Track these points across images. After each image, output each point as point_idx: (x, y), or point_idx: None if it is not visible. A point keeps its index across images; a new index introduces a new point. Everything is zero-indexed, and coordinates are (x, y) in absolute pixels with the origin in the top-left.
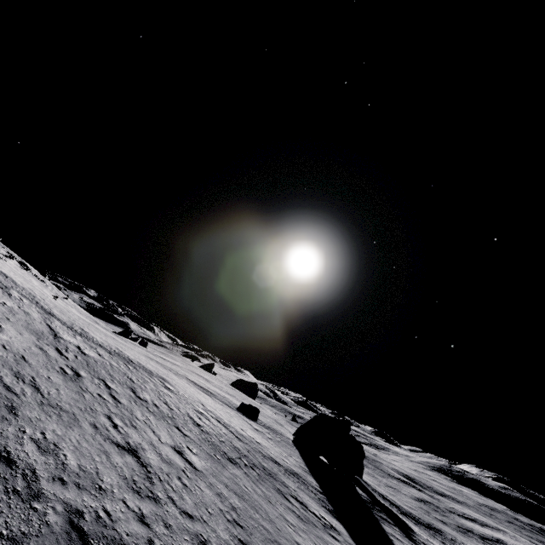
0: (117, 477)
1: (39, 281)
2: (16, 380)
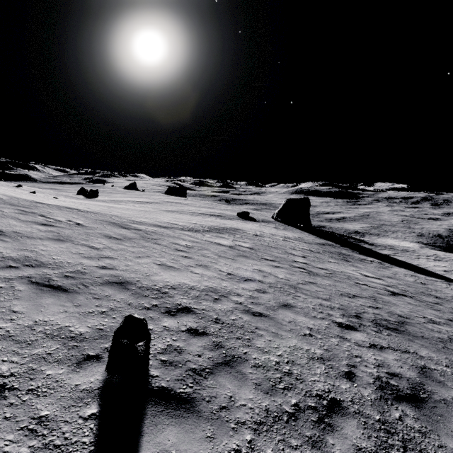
0: (431, 310)
1: None
2: (355, 299)
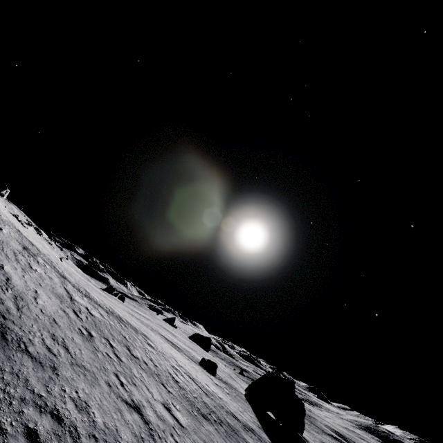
0: (130, 434)
1: (48, 244)
2: (53, 341)
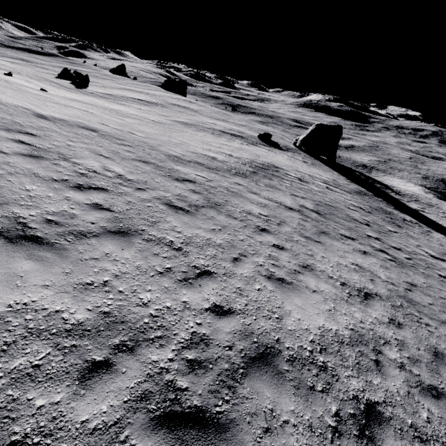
0: None
1: None
2: None
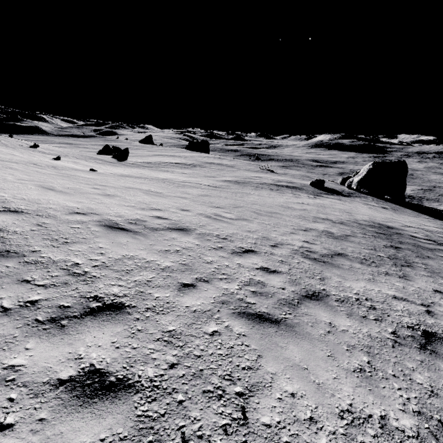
0: None
1: None
2: None
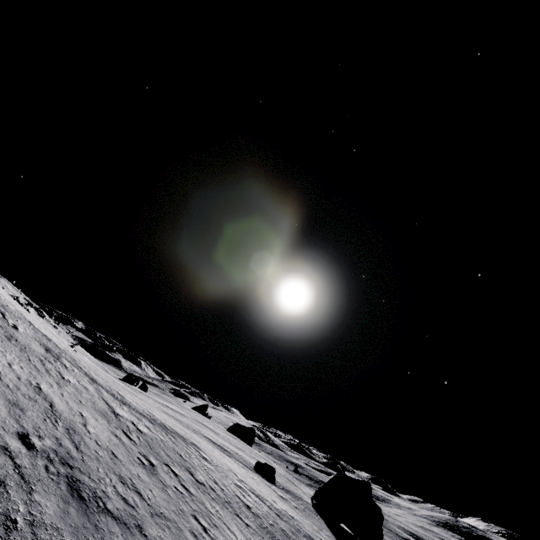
0: None
1: (53, 328)
2: (124, 487)
